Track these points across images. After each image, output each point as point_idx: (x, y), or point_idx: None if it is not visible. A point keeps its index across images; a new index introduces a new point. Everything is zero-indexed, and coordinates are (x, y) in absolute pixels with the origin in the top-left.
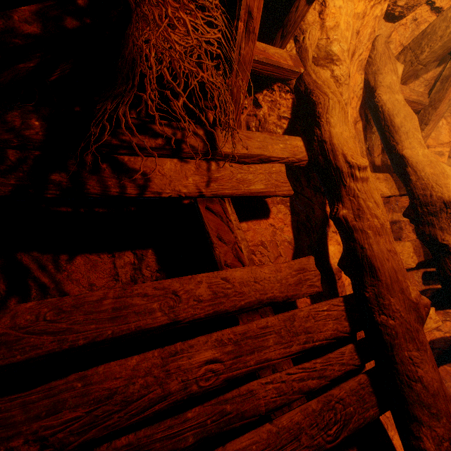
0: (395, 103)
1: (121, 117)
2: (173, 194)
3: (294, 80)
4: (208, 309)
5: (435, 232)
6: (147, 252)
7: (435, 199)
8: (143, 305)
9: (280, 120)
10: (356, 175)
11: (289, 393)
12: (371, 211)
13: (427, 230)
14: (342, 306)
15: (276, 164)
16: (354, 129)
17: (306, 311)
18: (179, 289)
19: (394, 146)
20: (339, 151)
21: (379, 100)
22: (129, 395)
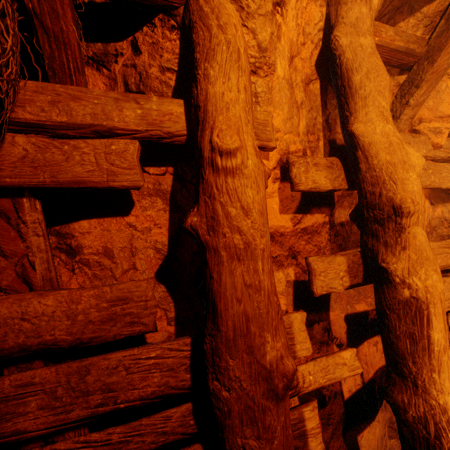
0: (358, 51)
1: None
2: None
3: (182, 9)
4: None
5: (378, 248)
6: None
7: (385, 200)
8: None
9: (163, 74)
10: (217, 164)
11: None
12: (232, 221)
13: (370, 242)
14: (186, 351)
15: (121, 140)
16: (304, 91)
17: (116, 360)
18: None
19: (347, 118)
20: (209, 122)
21: (336, 46)
22: None
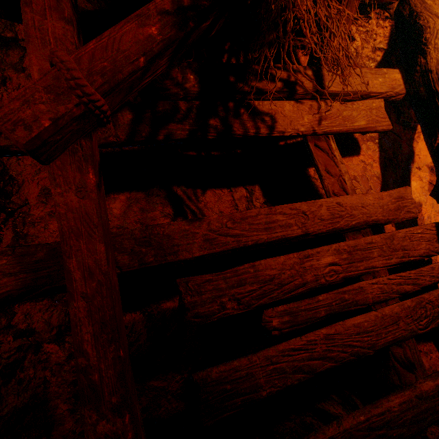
0: None
1: (288, 62)
2: (292, 133)
3: (396, 3)
4: (329, 226)
5: None
6: (255, 188)
7: None
8: (284, 221)
9: (374, 53)
10: None
11: (390, 292)
12: None
13: None
14: (433, 231)
15: (376, 100)
16: None
17: (403, 233)
18: (306, 210)
19: None
20: None
21: None
22: (282, 280)
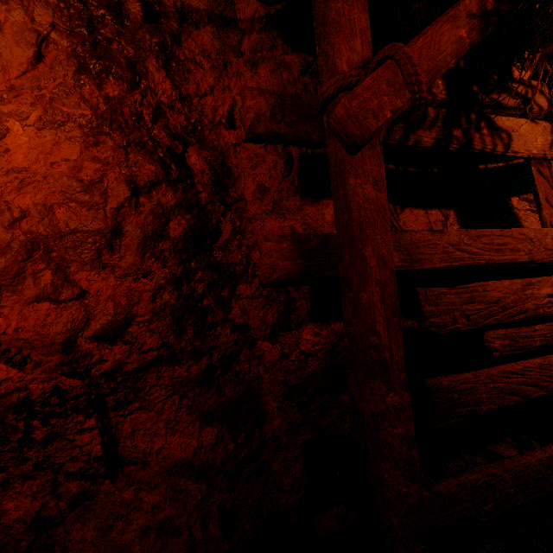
0: None
1: None
2: (524, 155)
3: None
4: (552, 256)
5: None
6: (450, 212)
7: None
8: (512, 244)
9: None
10: None
11: None
12: None
13: None
14: None
15: None
16: None
17: None
18: (533, 237)
19: None
20: None
21: None
22: (505, 304)
